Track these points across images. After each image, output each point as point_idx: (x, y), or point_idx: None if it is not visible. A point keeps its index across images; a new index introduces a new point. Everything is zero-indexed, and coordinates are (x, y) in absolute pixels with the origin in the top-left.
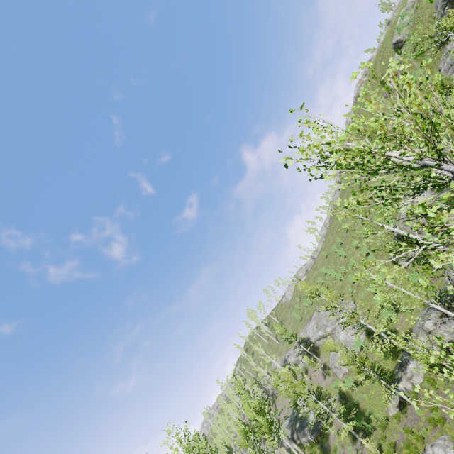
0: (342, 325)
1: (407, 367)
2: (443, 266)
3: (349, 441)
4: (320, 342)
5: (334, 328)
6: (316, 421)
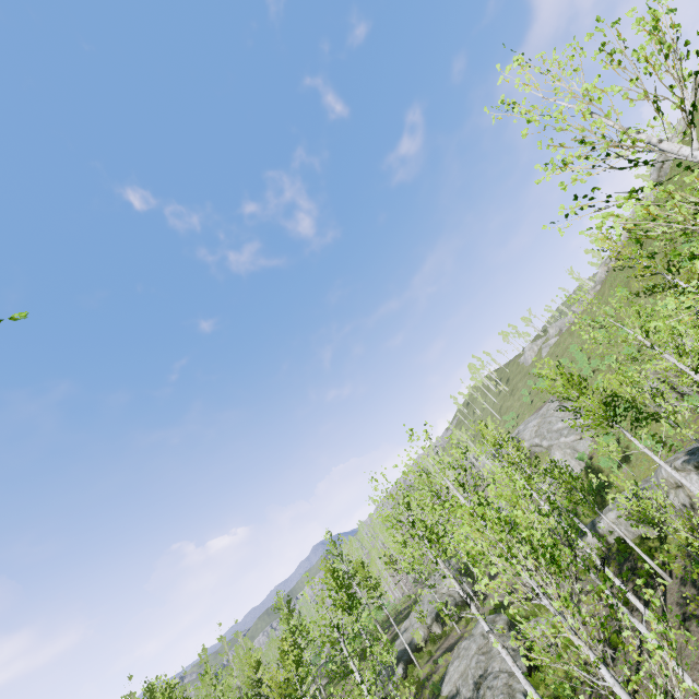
0: (560, 446)
1: (585, 537)
2: (691, 441)
3: None
4: (537, 450)
5: (551, 445)
6: None
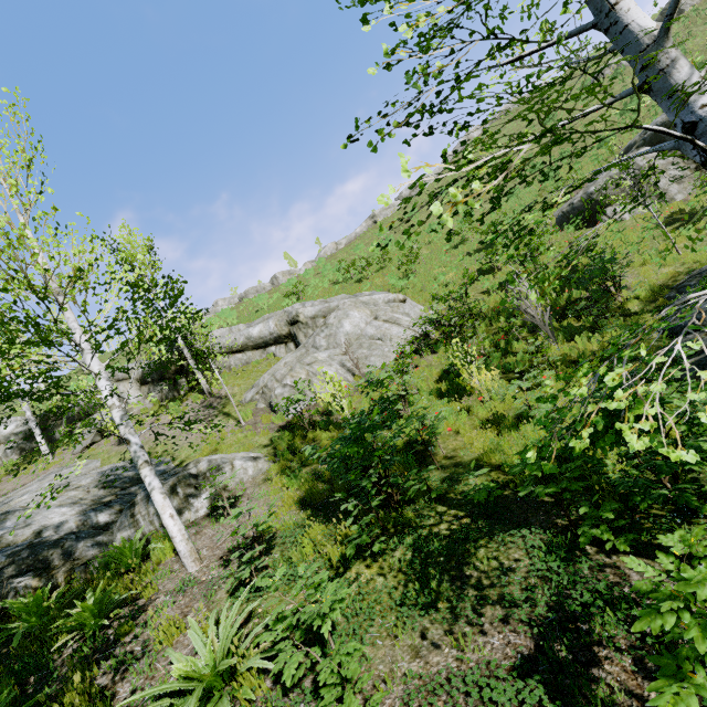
0: (364, 304)
1: None
2: None
3: (384, 602)
4: (235, 360)
5: (329, 311)
6: (70, 530)
